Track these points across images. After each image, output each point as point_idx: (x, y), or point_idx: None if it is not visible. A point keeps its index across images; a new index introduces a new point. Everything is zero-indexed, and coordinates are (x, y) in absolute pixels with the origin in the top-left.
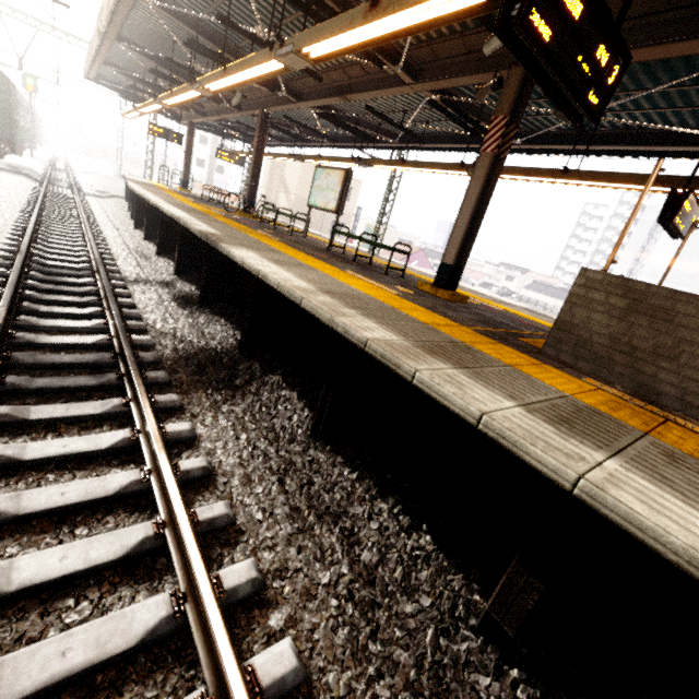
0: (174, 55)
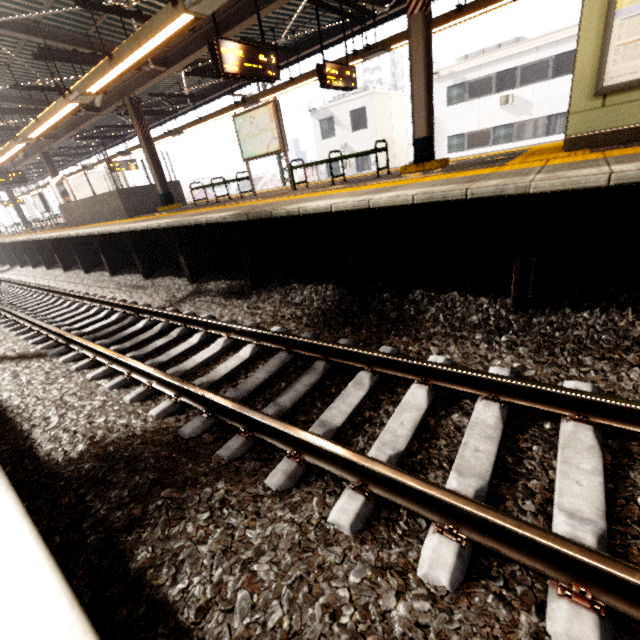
0: None
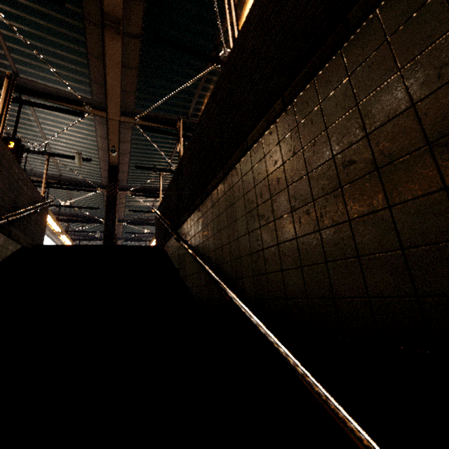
0: (76, 230)
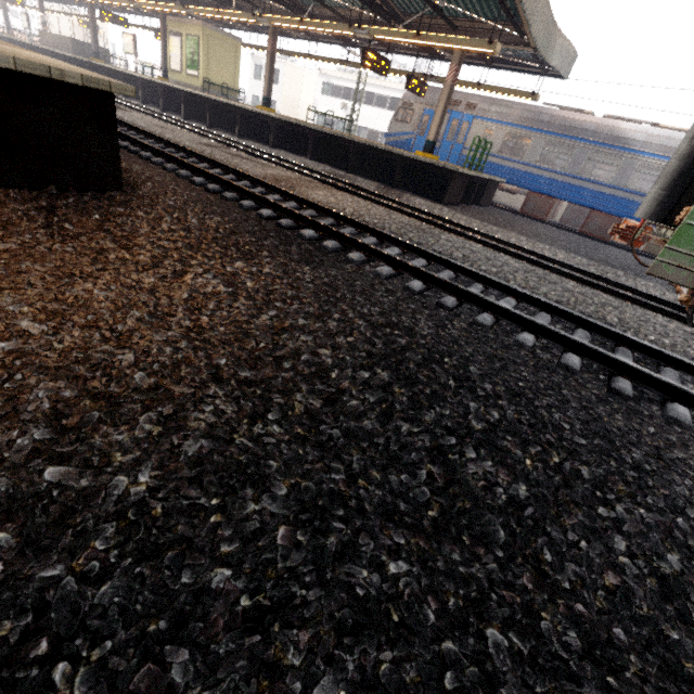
0: None
